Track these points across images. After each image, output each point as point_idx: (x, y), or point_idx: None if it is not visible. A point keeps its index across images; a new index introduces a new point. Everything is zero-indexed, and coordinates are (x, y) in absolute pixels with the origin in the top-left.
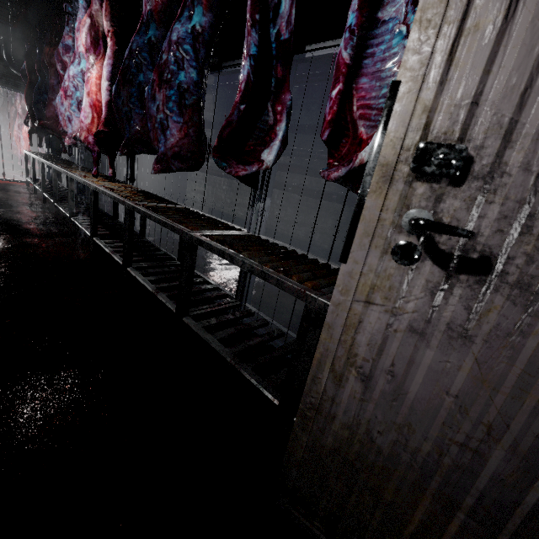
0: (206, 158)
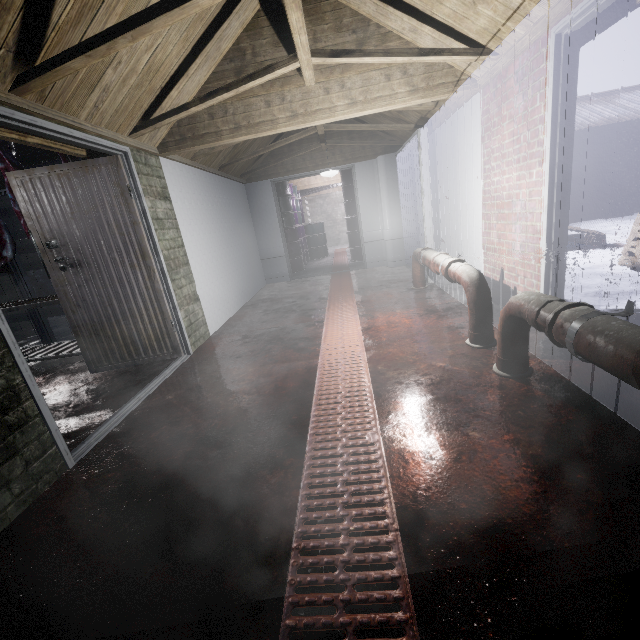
0: None
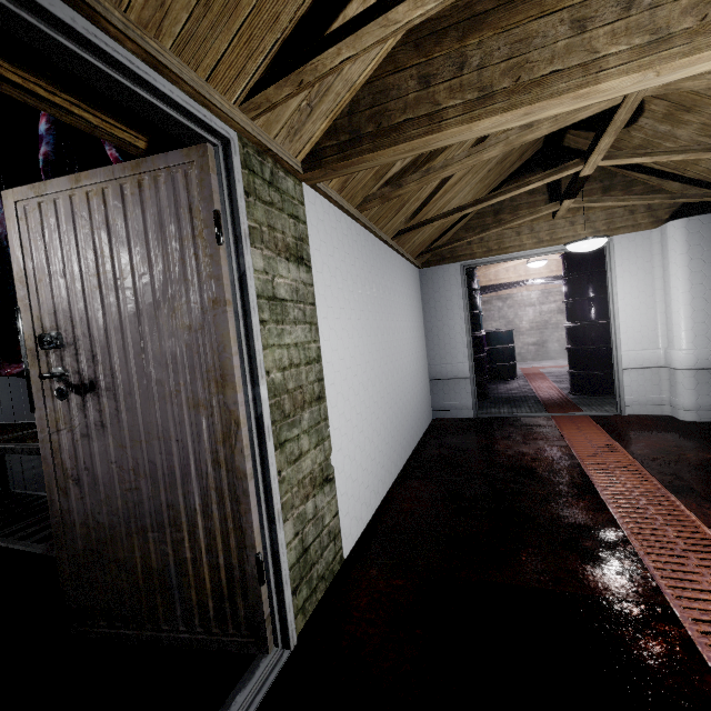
0: None
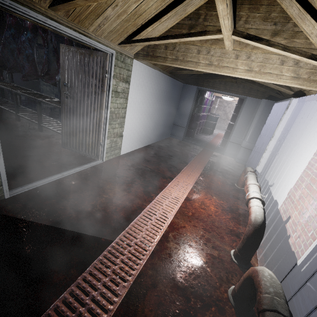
0: None
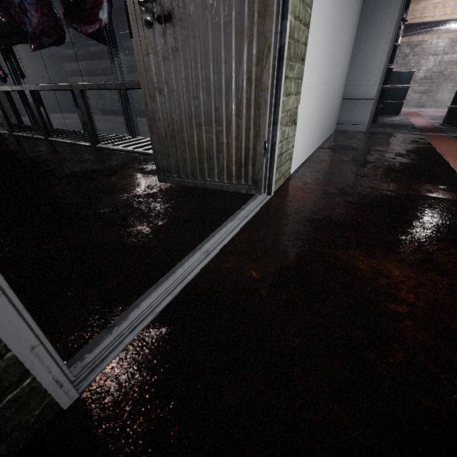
0: (79, 61)
